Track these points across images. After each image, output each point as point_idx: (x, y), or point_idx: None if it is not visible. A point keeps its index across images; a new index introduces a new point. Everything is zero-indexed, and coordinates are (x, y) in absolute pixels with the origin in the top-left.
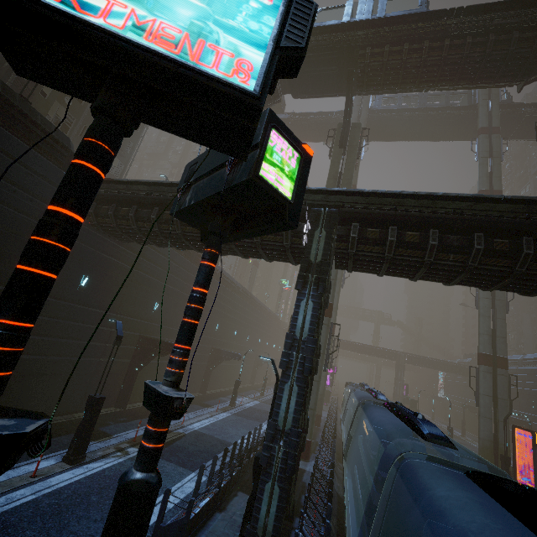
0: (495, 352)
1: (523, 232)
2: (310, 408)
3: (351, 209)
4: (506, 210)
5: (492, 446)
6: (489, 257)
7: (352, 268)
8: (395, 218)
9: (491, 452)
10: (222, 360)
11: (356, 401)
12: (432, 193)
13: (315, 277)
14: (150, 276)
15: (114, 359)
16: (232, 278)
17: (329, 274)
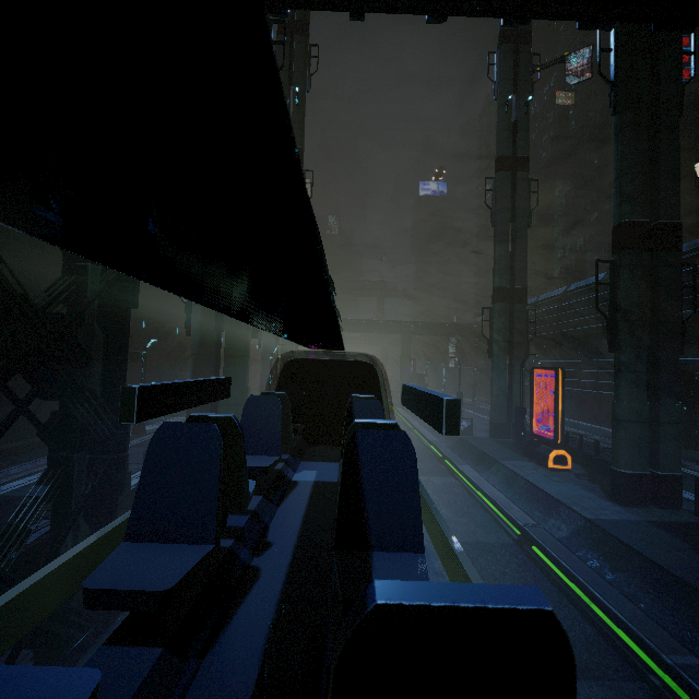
0: (513, 283)
1: None
2: (234, 404)
3: None
4: None
5: (506, 401)
6: None
7: None
8: None
9: (504, 408)
10: None
11: None
12: None
13: None
14: None
15: None
16: None
17: None
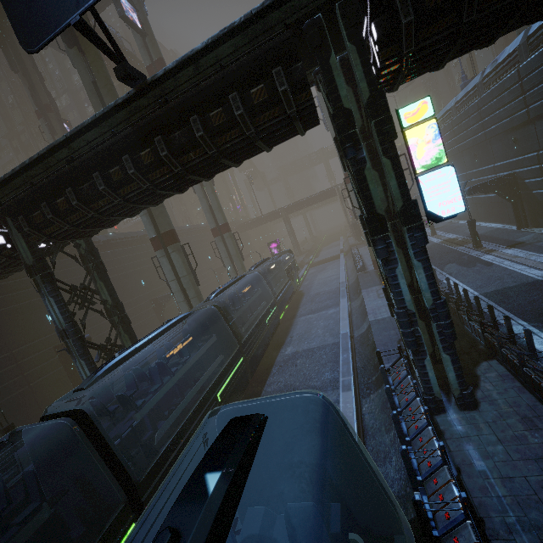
0: None
1: (122, 151)
2: None
3: (6, 205)
4: (98, 135)
5: None
6: (122, 187)
7: (83, 236)
8: (38, 195)
9: None
10: (164, 304)
11: (213, 301)
12: (22, 164)
13: (39, 277)
14: (16, 304)
15: (44, 376)
16: (127, 235)
17: (88, 244)
